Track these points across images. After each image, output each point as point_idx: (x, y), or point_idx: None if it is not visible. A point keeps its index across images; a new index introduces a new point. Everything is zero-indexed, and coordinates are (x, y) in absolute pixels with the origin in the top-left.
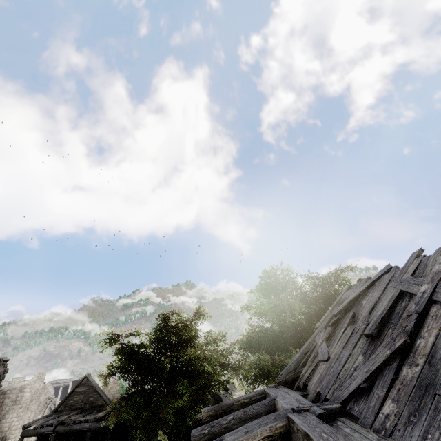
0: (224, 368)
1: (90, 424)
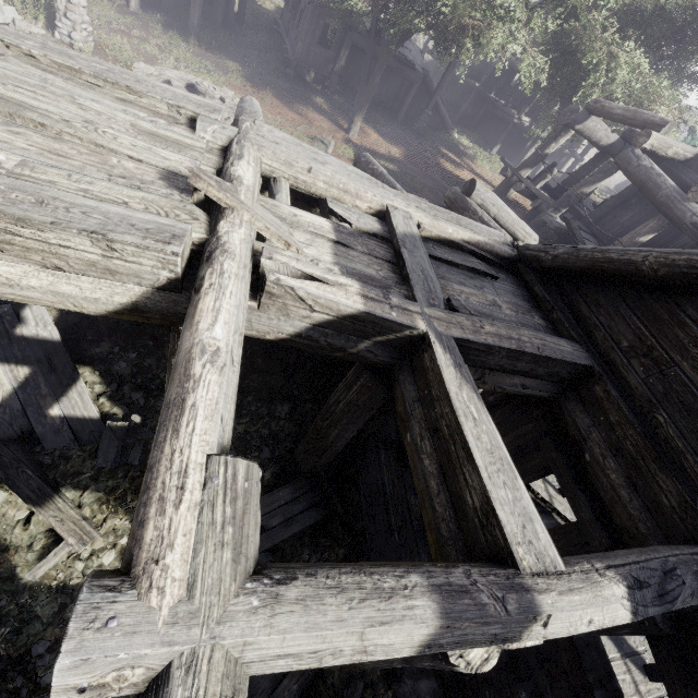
0: None
1: None
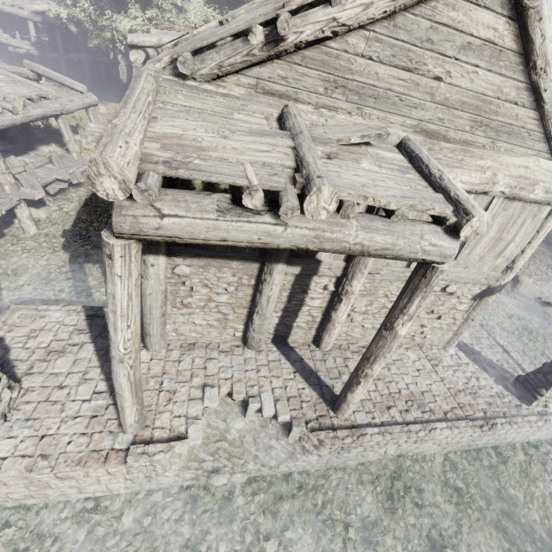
0: (181, 13)
1: (28, 13)
